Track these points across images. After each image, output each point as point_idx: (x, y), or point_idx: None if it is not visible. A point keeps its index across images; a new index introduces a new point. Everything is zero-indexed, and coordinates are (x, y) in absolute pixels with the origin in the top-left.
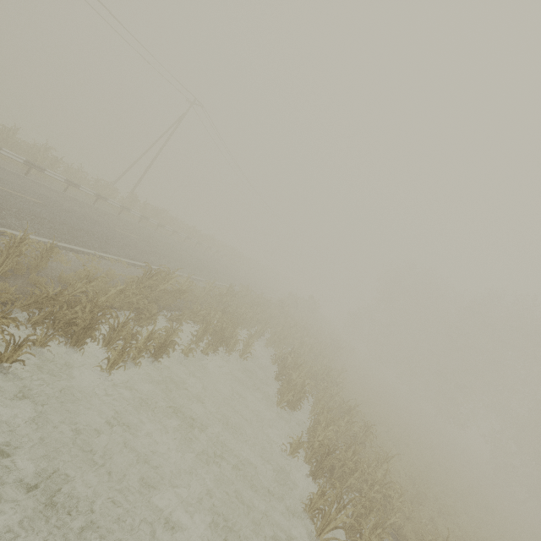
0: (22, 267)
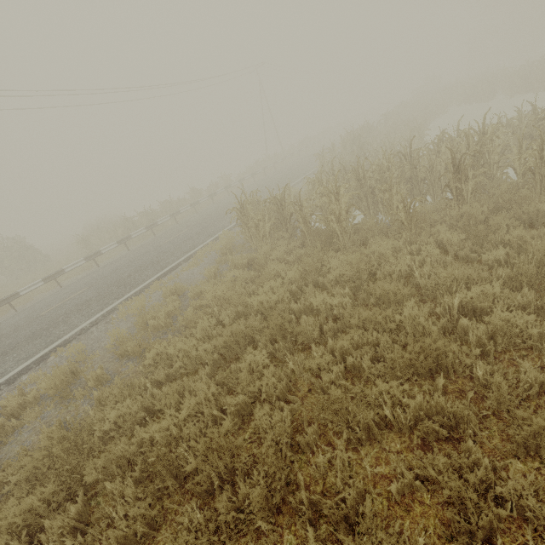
0: None
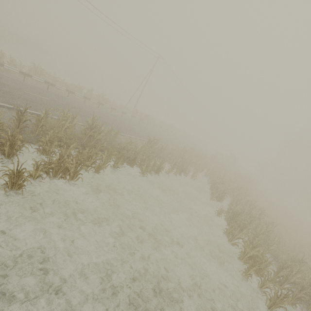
0: (110, 140)
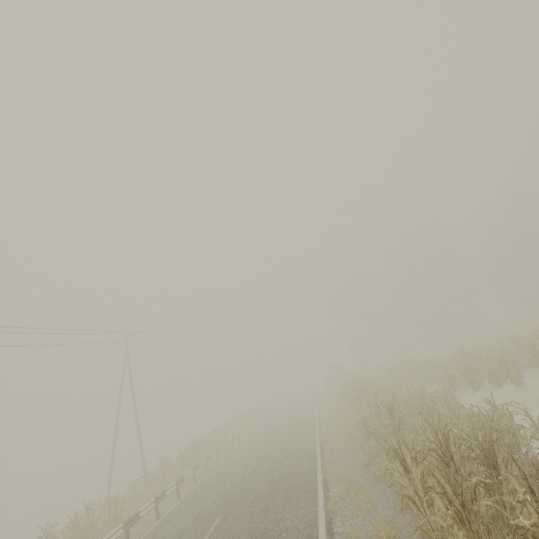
0: None
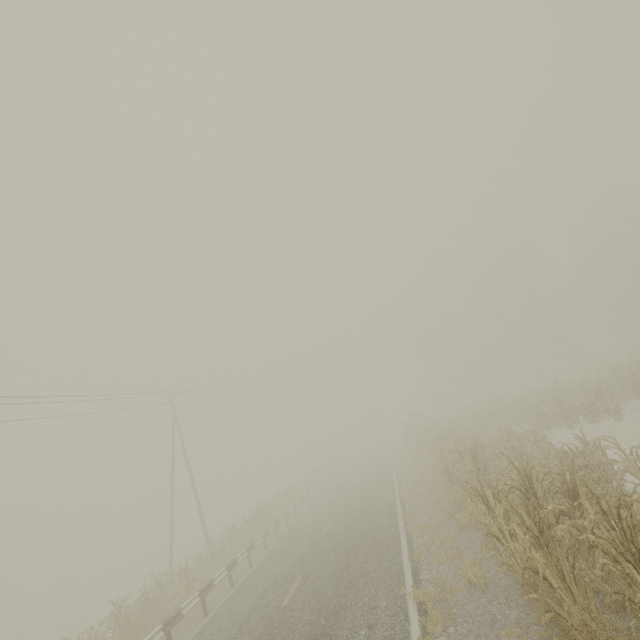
0: None
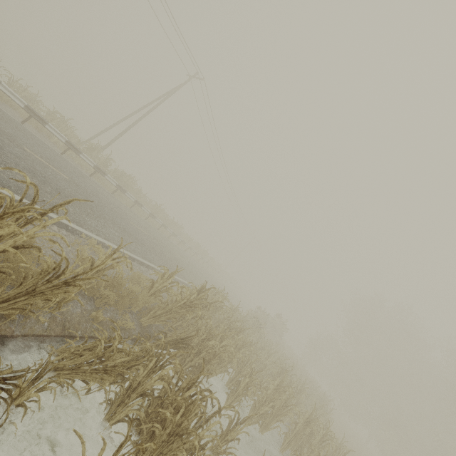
0: None
